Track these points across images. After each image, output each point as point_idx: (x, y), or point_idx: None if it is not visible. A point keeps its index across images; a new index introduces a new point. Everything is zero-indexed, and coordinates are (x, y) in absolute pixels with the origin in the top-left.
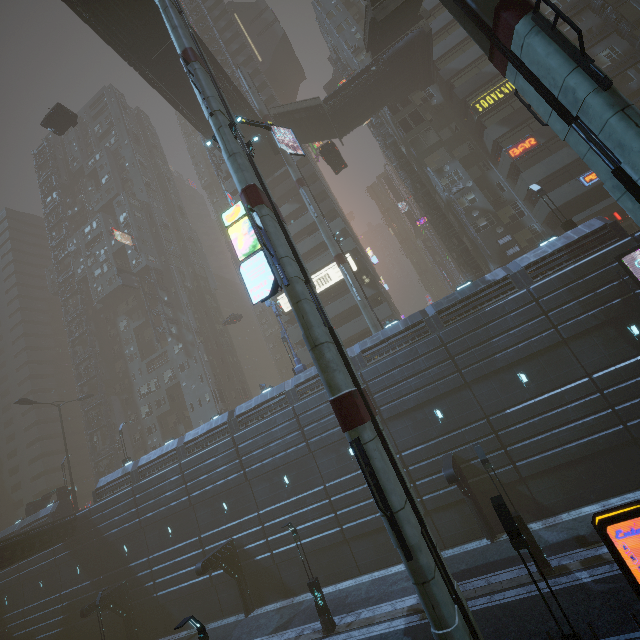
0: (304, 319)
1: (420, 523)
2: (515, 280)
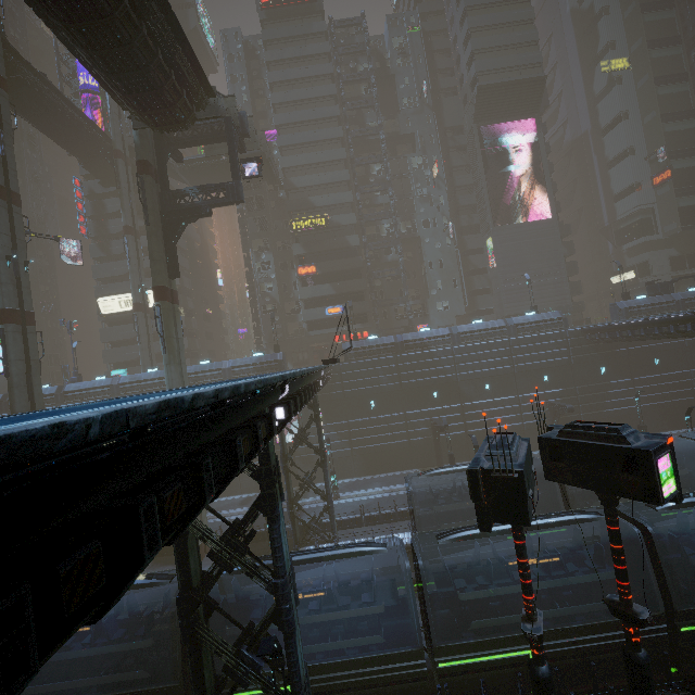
0: (12, 397)
1: None
2: (224, 373)
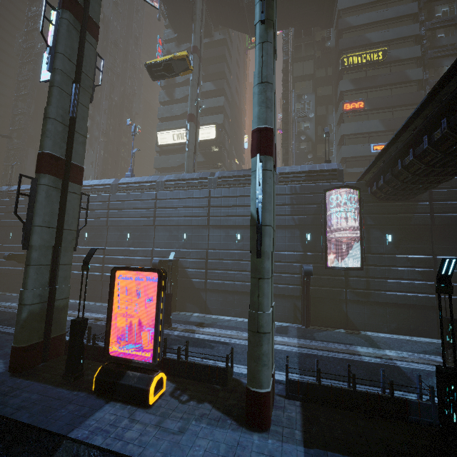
0: (49, 99)
1: (56, 244)
2: None
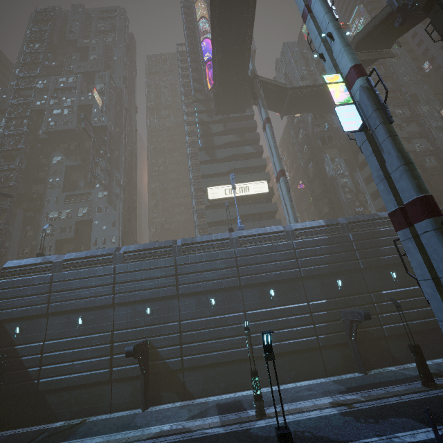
0: (400, 146)
1: None
2: None
